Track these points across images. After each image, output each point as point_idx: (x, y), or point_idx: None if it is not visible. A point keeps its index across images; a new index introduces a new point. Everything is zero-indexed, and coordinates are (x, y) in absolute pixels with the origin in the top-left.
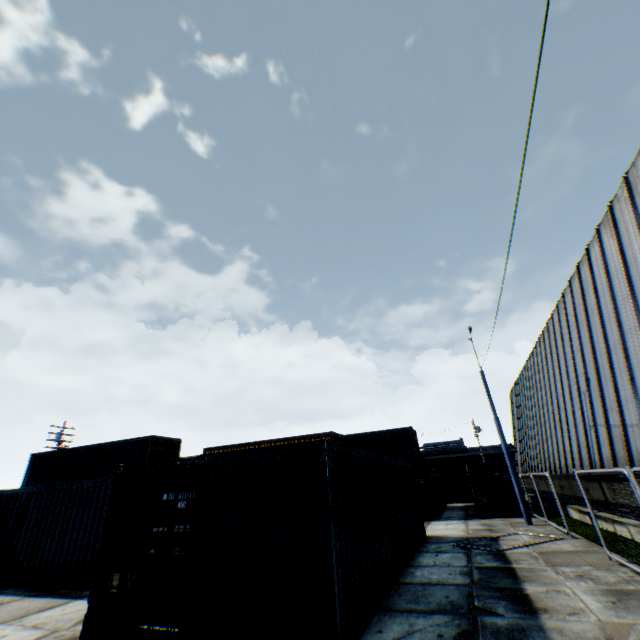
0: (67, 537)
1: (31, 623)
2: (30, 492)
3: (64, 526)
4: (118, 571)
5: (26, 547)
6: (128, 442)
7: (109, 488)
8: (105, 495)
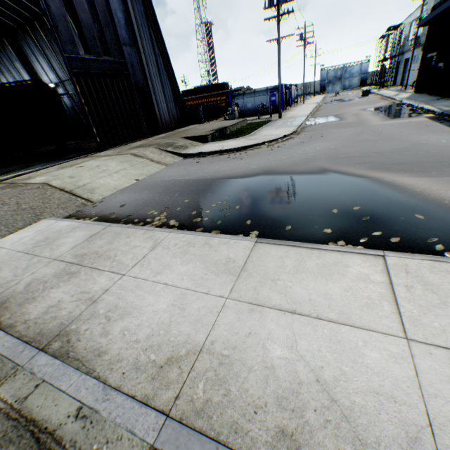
0: None
1: None
2: None
3: None
4: None
5: None
6: None
7: None
8: None
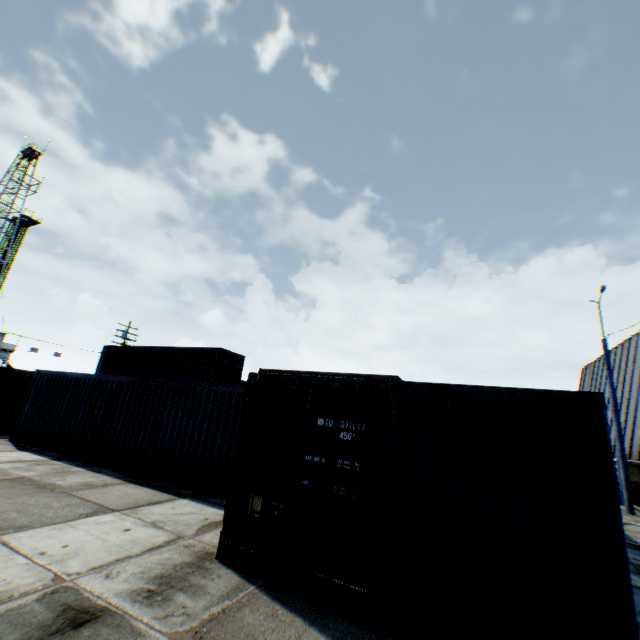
0: (160, 433)
1: (148, 519)
2: (120, 381)
3: (156, 421)
4: (259, 495)
5: (118, 433)
6: (195, 350)
7: (204, 393)
8: (199, 399)
